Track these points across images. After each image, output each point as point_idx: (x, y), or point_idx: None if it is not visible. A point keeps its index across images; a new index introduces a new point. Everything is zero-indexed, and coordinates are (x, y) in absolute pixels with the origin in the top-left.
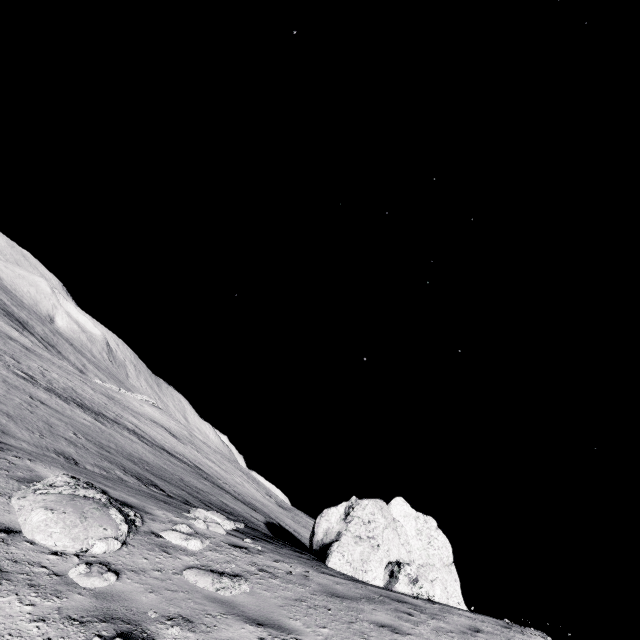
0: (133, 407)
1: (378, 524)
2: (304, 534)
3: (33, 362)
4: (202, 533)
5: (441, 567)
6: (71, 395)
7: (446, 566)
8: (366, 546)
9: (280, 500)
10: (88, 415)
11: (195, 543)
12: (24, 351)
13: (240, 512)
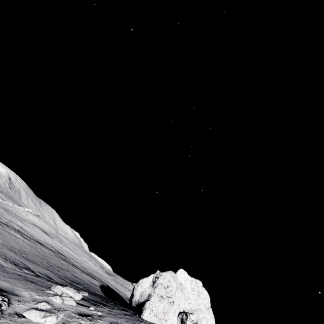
0: (21, 216)
1: (173, 288)
2: (121, 290)
3: None
4: (58, 307)
5: (205, 310)
6: None
7: (207, 309)
8: (166, 303)
9: (108, 270)
10: None
11: (51, 319)
12: None
13: (85, 281)
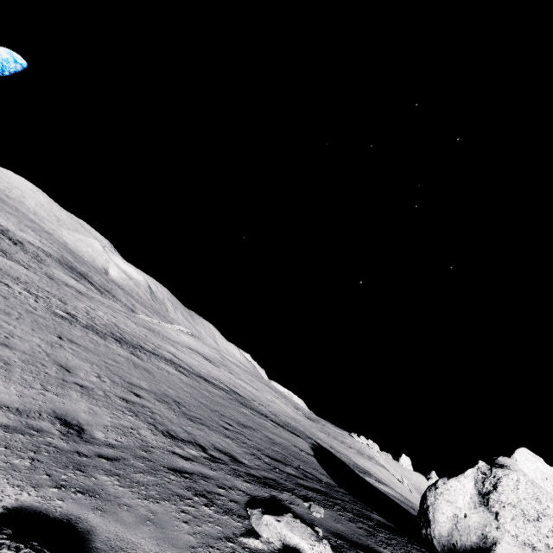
0: (171, 337)
1: None
2: (339, 449)
3: (81, 303)
4: None
5: None
6: (111, 330)
7: None
8: None
9: (306, 412)
10: (124, 349)
11: None
12: (76, 294)
13: (288, 448)
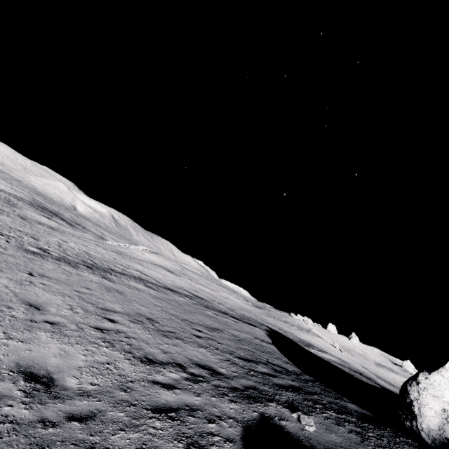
0: (137, 256)
1: None
2: (285, 328)
3: (54, 237)
4: None
5: None
6: (83, 259)
7: None
8: None
9: (254, 302)
10: (96, 275)
11: None
12: (48, 230)
13: (252, 342)
